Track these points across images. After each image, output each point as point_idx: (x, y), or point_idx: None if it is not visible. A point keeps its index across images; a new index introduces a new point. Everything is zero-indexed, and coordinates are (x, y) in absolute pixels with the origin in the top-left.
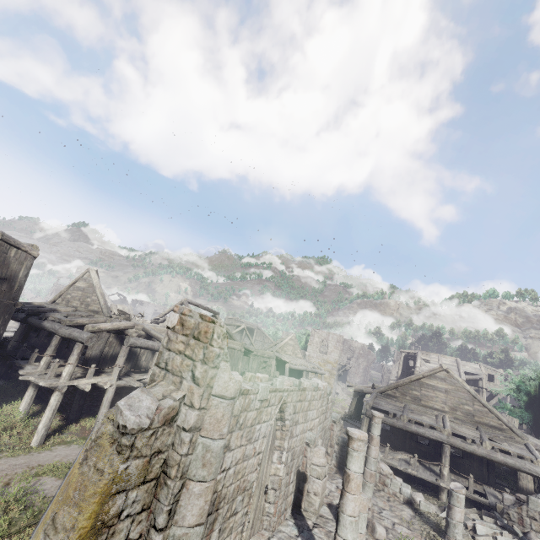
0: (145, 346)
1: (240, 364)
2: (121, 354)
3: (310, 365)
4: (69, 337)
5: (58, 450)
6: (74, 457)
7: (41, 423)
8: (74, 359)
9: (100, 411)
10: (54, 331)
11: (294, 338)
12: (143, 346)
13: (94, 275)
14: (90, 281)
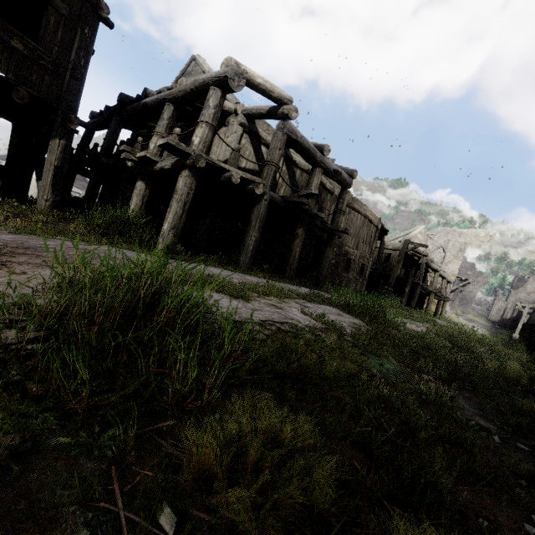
0: (305, 146)
1: (374, 245)
2: (274, 145)
3: (442, 268)
4: (193, 88)
5: (202, 266)
6: (235, 280)
7: (166, 222)
8: (210, 116)
9: (248, 234)
10: (163, 97)
11: (423, 232)
12: (302, 144)
13: (202, 60)
14: (198, 70)
